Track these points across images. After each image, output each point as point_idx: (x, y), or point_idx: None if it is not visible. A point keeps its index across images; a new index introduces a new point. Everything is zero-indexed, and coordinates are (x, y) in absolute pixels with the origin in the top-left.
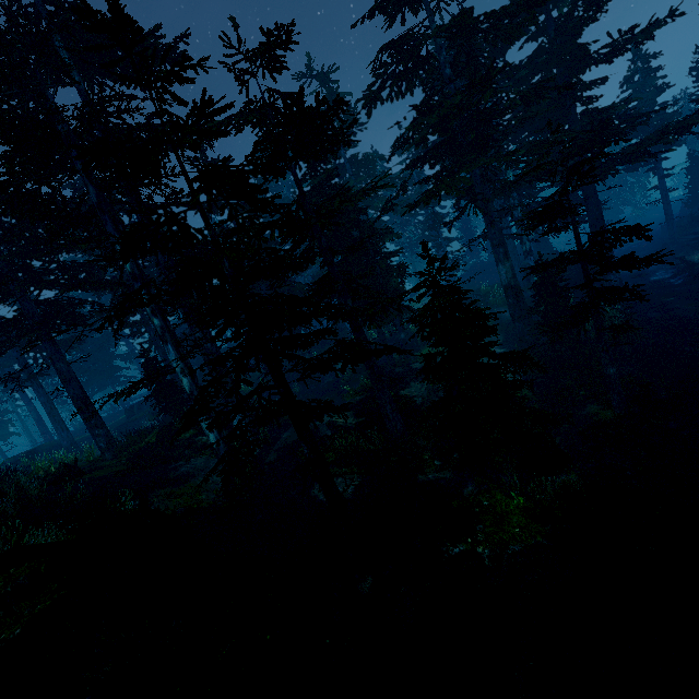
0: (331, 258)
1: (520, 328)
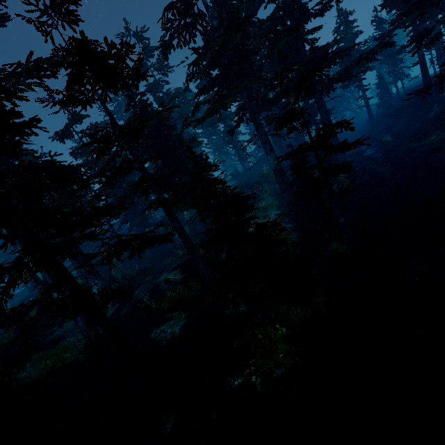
0: (142, 164)
1: (287, 196)
